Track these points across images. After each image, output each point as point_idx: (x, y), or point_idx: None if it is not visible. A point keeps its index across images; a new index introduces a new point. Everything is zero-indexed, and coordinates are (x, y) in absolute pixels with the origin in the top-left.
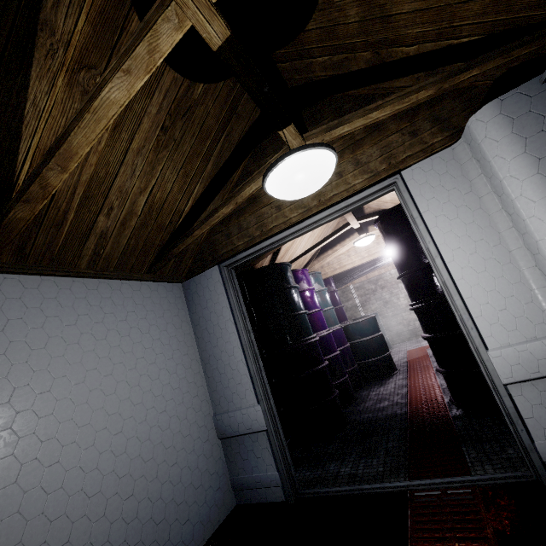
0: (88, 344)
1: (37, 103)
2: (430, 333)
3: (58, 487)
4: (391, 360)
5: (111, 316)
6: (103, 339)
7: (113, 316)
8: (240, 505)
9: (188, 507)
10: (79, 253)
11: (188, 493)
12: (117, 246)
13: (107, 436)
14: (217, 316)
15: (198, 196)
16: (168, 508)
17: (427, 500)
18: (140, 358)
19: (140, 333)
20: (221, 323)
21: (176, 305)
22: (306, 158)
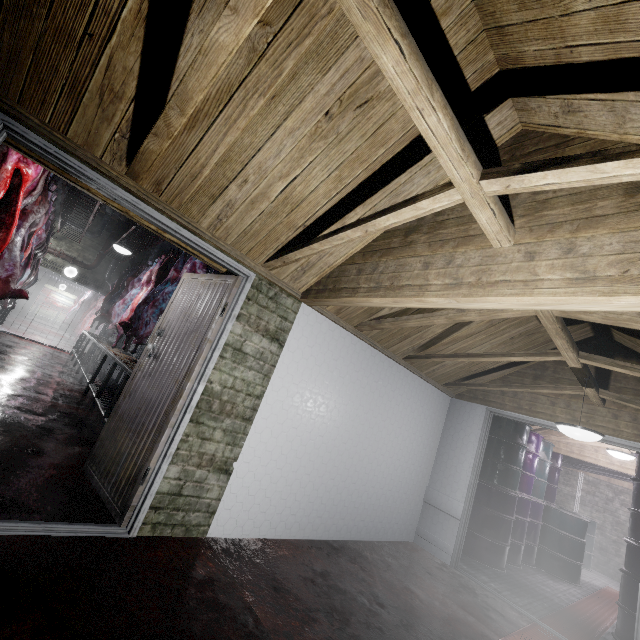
0: (408, 411)
1: (471, 325)
2: (628, 569)
3: (380, 464)
4: (577, 570)
5: (419, 402)
6: (412, 412)
7: (420, 402)
8: (415, 543)
9: (400, 518)
10: (428, 368)
11: (402, 511)
12: (443, 370)
13: (396, 458)
14: (464, 434)
15: (501, 364)
16: (395, 510)
17: (545, 632)
18: (418, 430)
19: (423, 417)
20: (465, 440)
21: (442, 410)
22: (585, 433)
